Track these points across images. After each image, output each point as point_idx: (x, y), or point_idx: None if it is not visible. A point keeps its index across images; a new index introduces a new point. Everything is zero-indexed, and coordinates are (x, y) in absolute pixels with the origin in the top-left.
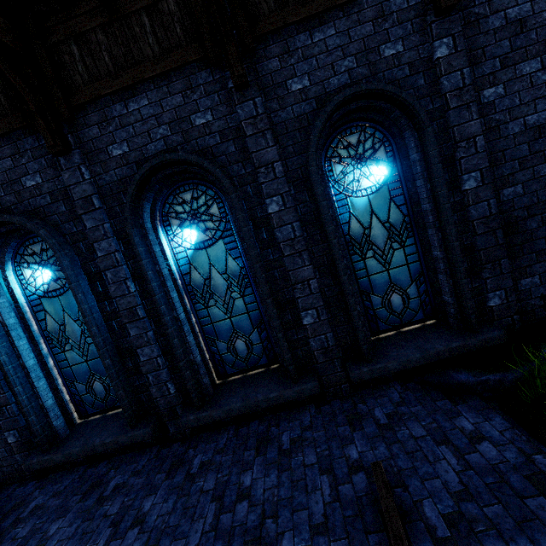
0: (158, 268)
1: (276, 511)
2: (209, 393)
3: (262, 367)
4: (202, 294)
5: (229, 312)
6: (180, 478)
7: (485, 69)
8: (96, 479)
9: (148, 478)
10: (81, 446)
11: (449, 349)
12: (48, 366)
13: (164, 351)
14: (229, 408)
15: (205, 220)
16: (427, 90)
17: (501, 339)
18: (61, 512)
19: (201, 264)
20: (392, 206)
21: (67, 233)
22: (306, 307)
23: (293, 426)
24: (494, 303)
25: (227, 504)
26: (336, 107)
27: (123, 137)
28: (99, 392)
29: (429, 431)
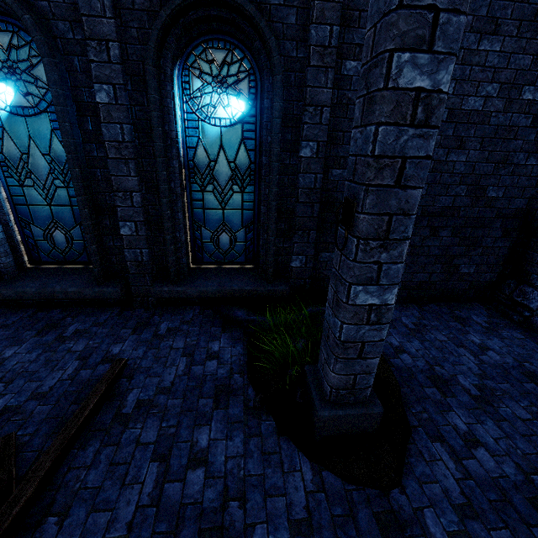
0: None
1: (14, 379)
2: (9, 273)
3: (81, 264)
4: (17, 169)
5: (49, 199)
6: None
7: (355, 37)
8: None
9: None
10: None
11: (242, 290)
12: None
13: None
14: (22, 290)
15: (26, 81)
16: (296, 33)
17: (284, 293)
18: None
19: (18, 134)
20: (242, 147)
21: None
22: (125, 218)
23: (87, 320)
24: (295, 264)
25: None
26: (189, 3)
27: None
28: None
29: (186, 346)
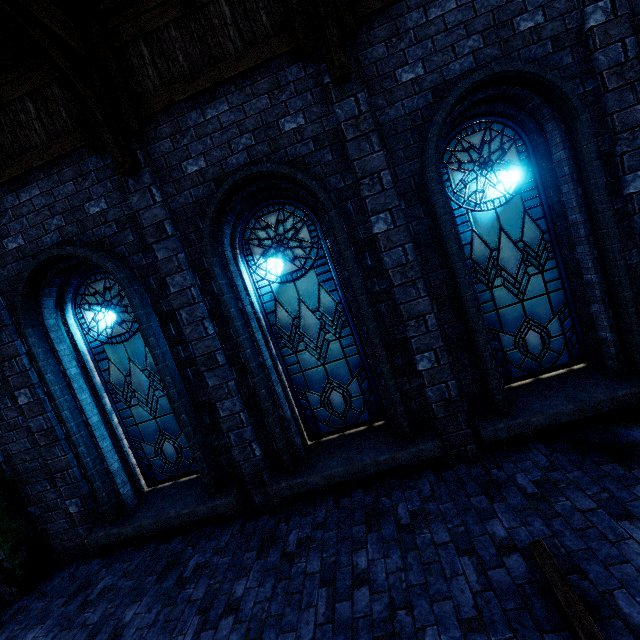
0: (240, 305)
1: (409, 600)
2: (302, 456)
3: (363, 424)
4: (290, 337)
5: (322, 358)
6: (275, 557)
7: None
8: (172, 557)
9: (235, 557)
10: (153, 518)
11: (612, 398)
12: (112, 424)
13: (247, 405)
14: (329, 473)
15: (293, 247)
16: (576, 70)
17: None
18: (136, 595)
19: (289, 301)
20: (527, 220)
21: (136, 266)
22: (422, 349)
23: (409, 496)
24: None
25: (341, 590)
26: (460, 98)
27: (199, 151)
28: (169, 454)
29: (600, 502)
